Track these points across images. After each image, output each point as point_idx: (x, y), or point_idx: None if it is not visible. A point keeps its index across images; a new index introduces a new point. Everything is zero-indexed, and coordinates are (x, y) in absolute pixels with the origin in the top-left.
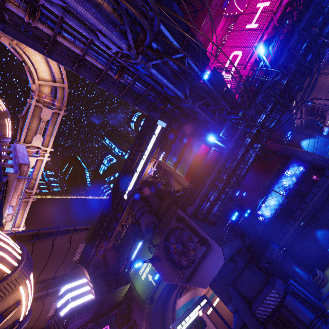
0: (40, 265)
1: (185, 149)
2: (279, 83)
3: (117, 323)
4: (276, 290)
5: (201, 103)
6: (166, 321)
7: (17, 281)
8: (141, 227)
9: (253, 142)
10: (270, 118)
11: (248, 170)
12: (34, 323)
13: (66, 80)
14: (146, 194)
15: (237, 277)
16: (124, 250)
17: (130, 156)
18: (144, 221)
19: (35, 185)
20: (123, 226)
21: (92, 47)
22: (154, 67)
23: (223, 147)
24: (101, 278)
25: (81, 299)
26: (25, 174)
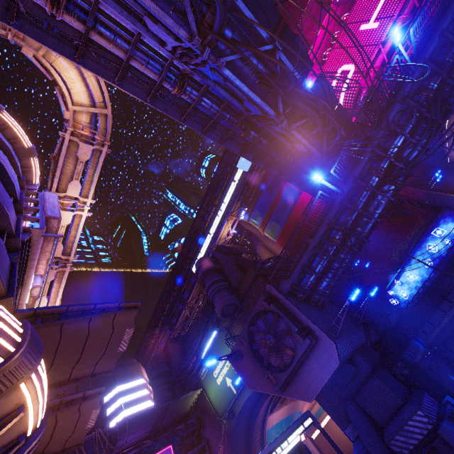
0: (73, 356)
1: (277, 201)
2: (425, 87)
3: (184, 443)
4: (424, 411)
5: (300, 123)
6: (252, 444)
7: (15, 375)
8: (215, 310)
9: (383, 182)
10: (411, 144)
11: (374, 227)
12: (69, 436)
13: (109, 104)
14: (221, 264)
15: (359, 388)
16: (192, 342)
17: (200, 213)
18: (219, 301)
19: (73, 249)
20: (191, 310)
21: (140, 46)
22: (230, 69)
23: (335, 192)
24: (161, 380)
25: (137, 407)
26: (55, 231)
